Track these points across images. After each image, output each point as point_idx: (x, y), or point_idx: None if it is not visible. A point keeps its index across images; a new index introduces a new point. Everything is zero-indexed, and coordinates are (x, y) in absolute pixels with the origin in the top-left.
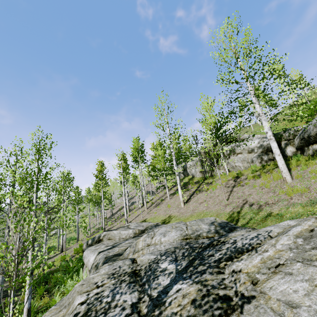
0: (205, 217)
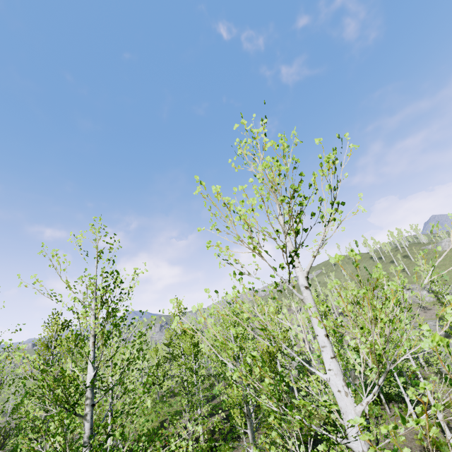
0: (426, 320)
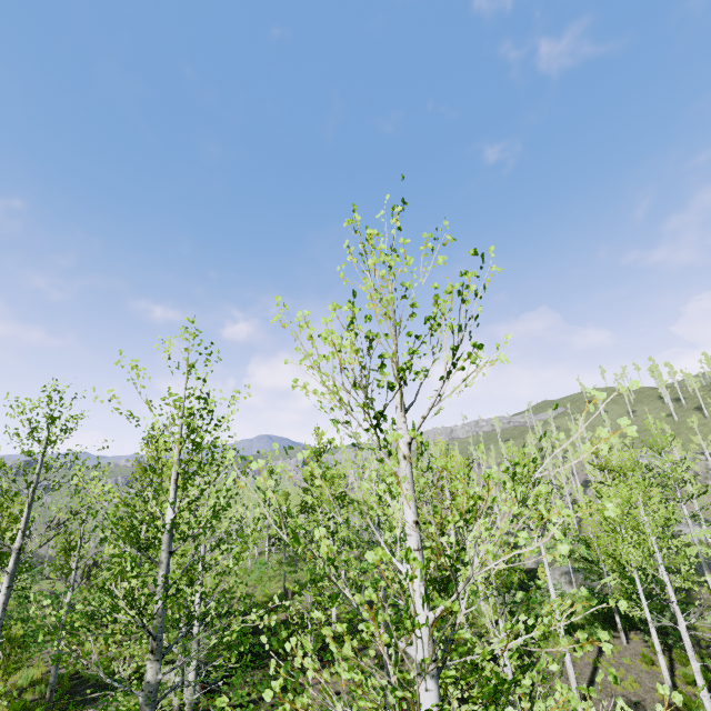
0: None
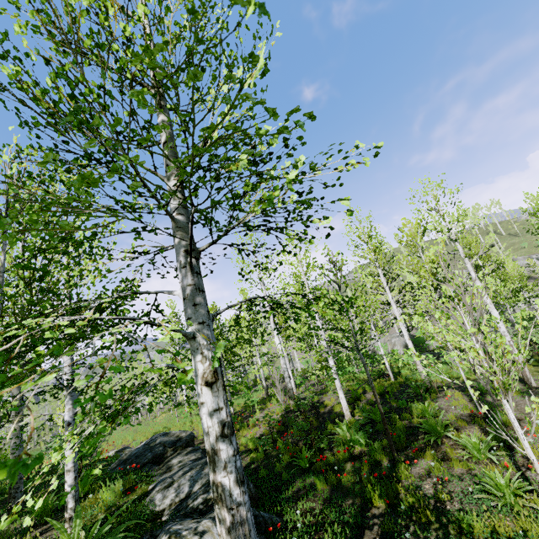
0: None
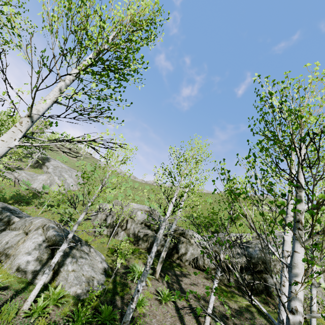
0: None
